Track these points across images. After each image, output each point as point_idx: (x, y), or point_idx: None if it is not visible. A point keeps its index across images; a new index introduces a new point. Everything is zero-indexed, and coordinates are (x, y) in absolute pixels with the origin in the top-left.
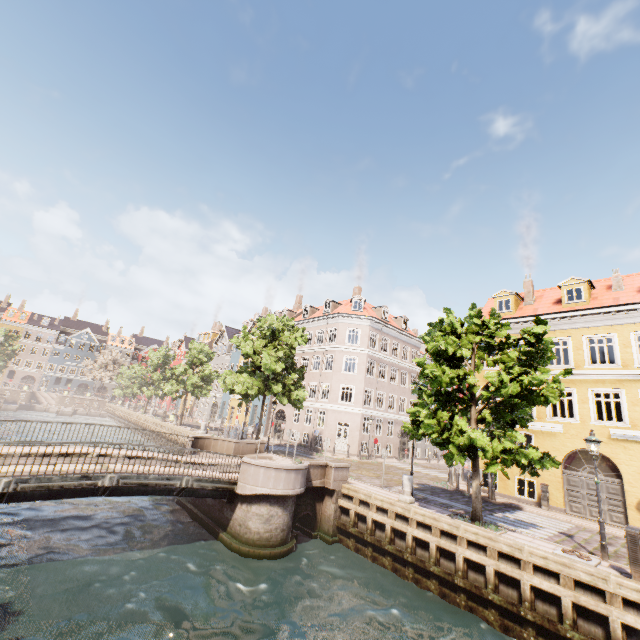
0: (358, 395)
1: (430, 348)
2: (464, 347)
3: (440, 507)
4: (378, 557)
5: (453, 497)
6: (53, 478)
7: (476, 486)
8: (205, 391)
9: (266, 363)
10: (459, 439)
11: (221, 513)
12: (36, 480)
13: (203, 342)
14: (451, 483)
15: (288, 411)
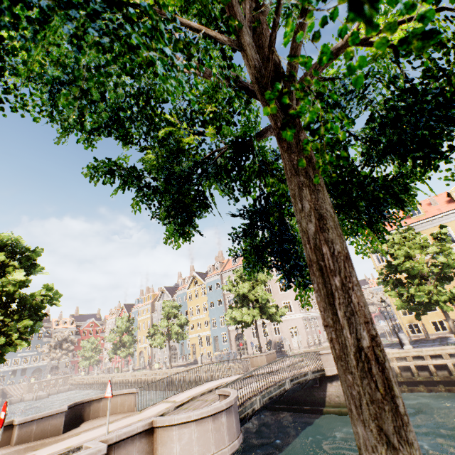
0: (295, 305)
1: (400, 253)
2: (413, 249)
3: (426, 346)
4: (413, 388)
5: (411, 343)
6: (271, 390)
7: (452, 323)
8: (184, 335)
9: (261, 295)
10: (442, 297)
11: (312, 397)
12: (267, 394)
13: (146, 303)
14: (392, 339)
15: (246, 332)
